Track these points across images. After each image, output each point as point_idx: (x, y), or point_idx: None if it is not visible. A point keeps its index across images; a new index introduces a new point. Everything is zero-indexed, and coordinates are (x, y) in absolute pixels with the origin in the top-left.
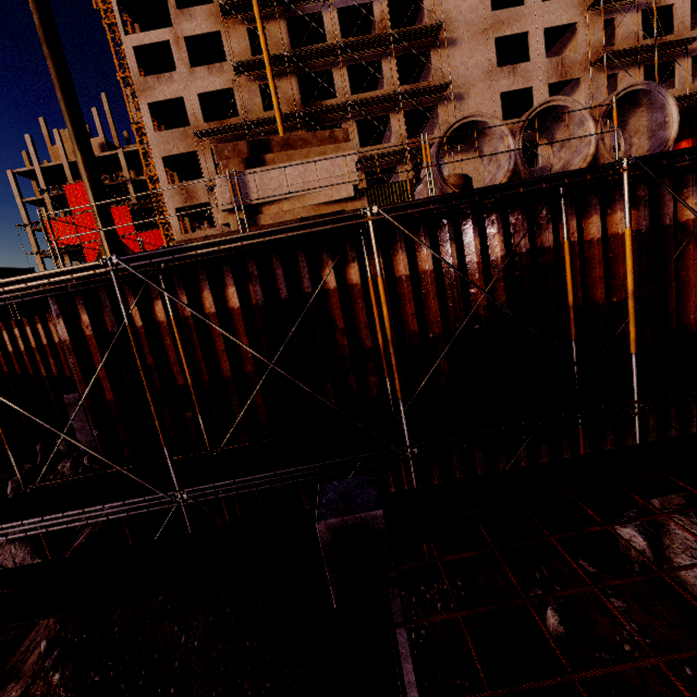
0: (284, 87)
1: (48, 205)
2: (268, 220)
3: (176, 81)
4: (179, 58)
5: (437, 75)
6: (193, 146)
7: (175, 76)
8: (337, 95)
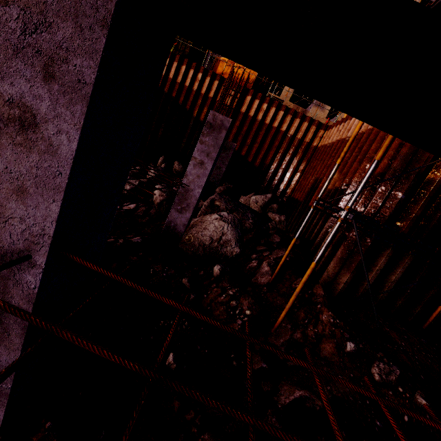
0: None
1: None
2: None
3: None
4: None
5: None
6: None
7: None
8: None
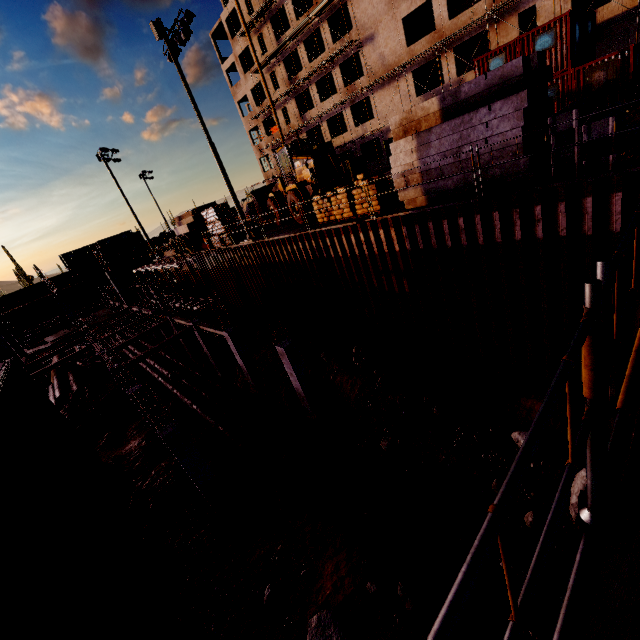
0: (279, 72)
1: None
2: None
3: (242, 85)
4: (239, 70)
5: (354, 24)
6: (256, 122)
7: (241, 83)
8: (303, 66)
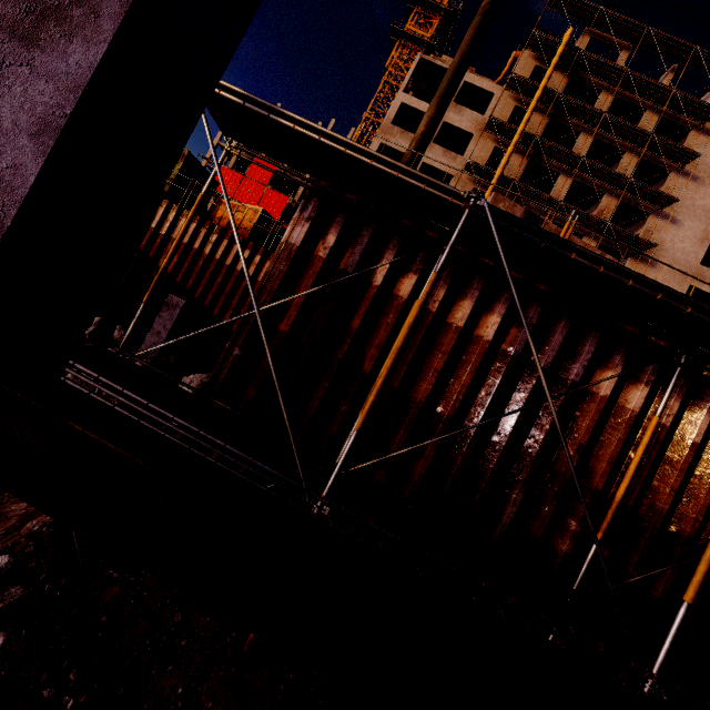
0: None
1: (233, 157)
2: None
3: None
4: None
5: None
6: None
7: None
8: None
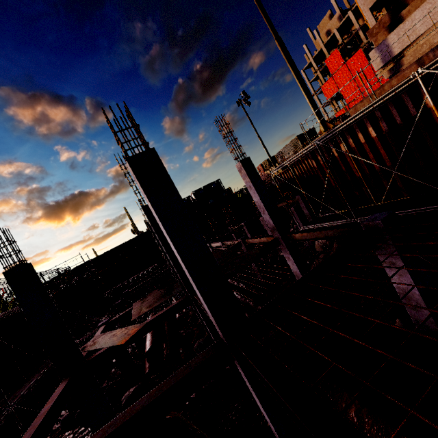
0: None
1: (320, 77)
2: (409, 59)
3: None
4: None
5: None
6: None
7: None
8: None
